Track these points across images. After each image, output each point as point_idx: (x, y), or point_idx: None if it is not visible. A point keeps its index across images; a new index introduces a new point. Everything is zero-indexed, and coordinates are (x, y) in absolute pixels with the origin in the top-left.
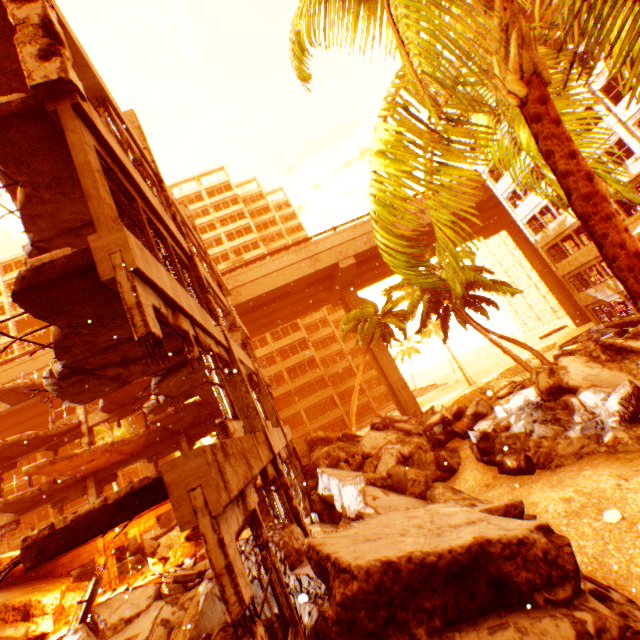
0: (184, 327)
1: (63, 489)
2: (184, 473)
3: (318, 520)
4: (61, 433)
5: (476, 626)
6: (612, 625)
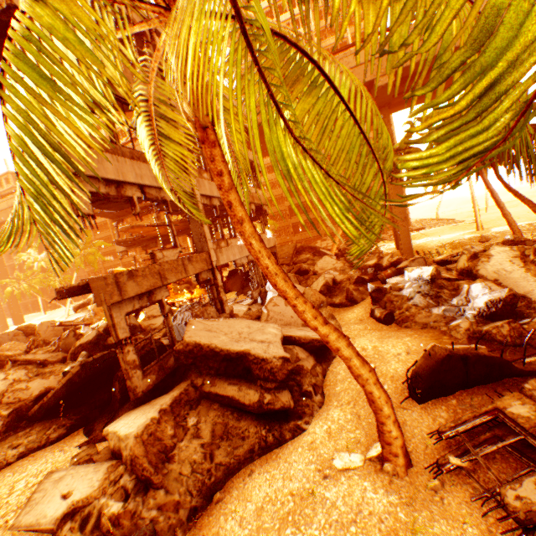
0: (128, 195)
1: (146, 241)
2: (97, 285)
3: (261, 302)
4: (142, 208)
5: (227, 380)
6: (278, 404)
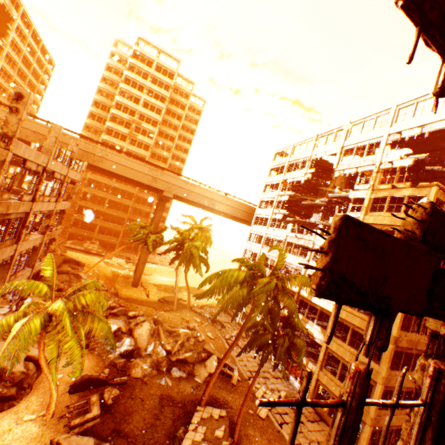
0: None
1: None
2: None
3: (15, 310)
4: None
5: None
6: (10, 393)
